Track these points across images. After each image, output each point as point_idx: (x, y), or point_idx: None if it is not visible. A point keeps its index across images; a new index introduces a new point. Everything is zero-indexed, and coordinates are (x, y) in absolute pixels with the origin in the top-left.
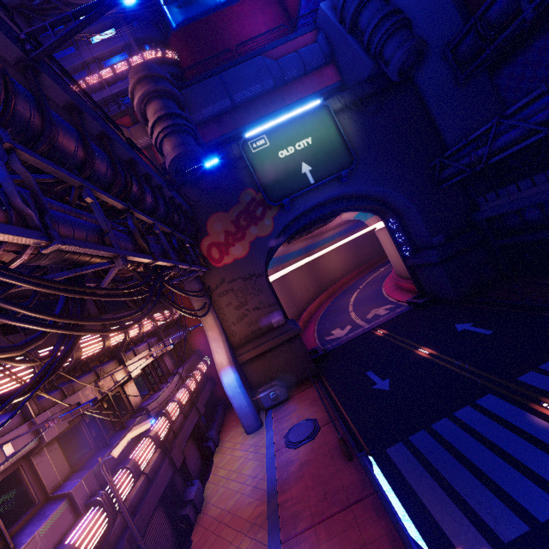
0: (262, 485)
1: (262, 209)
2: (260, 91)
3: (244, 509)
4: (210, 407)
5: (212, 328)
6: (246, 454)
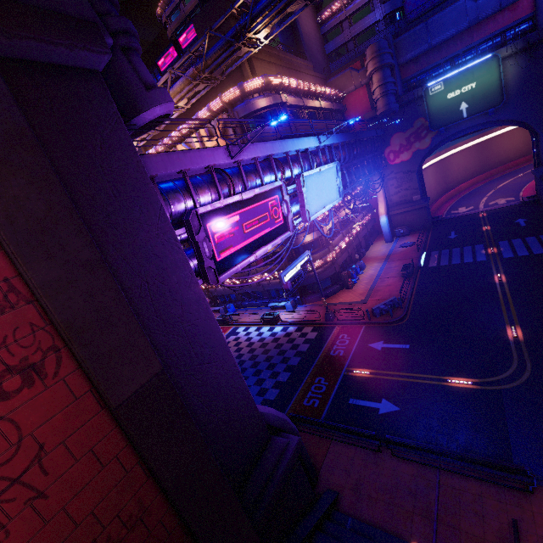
0: (386, 254)
1: (426, 132)
2: (454, 33)
3: (379, 257)
4: (371, 231)
5: (381, 196)
6: (383, 247)
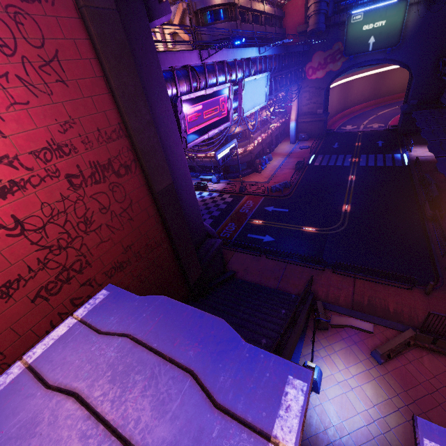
0: (288, 152)
1: (340, 56)
2: None
3: (283, 153)
4: (282, 133)
5: (295, 105)
6: (287, 147)
